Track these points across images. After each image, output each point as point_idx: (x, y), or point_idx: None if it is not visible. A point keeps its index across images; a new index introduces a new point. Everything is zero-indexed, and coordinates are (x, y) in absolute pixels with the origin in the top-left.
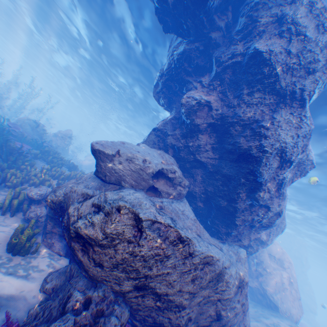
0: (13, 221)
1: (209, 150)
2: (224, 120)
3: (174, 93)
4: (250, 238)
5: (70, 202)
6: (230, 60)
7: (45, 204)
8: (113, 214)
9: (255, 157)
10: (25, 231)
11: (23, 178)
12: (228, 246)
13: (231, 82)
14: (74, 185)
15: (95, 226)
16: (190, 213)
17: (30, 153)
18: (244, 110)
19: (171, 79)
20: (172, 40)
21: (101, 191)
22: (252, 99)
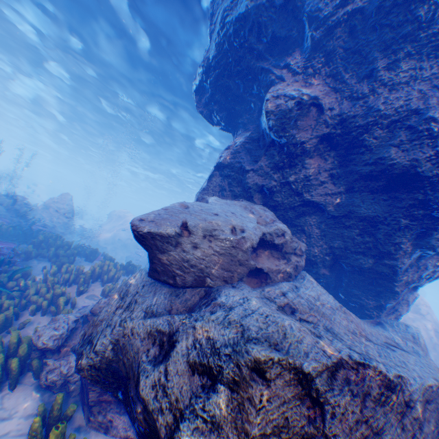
0: (20, 401)
1: (327, 183)
2: (347, 125)
3: (236, 97)
4: (407, 302)
5: (131, 360)
6: (341, 9)
7: (71, 347)
8: (248, 384)
9: (430, 177)
10: (53, 435)
11: (16, 304)
12: (393, 330)
13: (348, 51)
14: (127, 319)
15: (221, 429)
16: (326, 296)
17: (15, 253)
18: (387, 98)
19: (228, 74)
20: (214, 2)
21: (184, 317)
22: (397, 74)
